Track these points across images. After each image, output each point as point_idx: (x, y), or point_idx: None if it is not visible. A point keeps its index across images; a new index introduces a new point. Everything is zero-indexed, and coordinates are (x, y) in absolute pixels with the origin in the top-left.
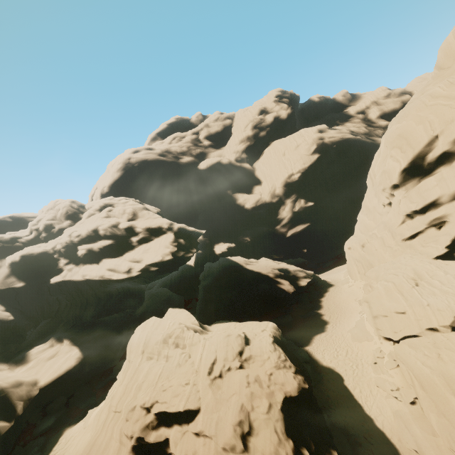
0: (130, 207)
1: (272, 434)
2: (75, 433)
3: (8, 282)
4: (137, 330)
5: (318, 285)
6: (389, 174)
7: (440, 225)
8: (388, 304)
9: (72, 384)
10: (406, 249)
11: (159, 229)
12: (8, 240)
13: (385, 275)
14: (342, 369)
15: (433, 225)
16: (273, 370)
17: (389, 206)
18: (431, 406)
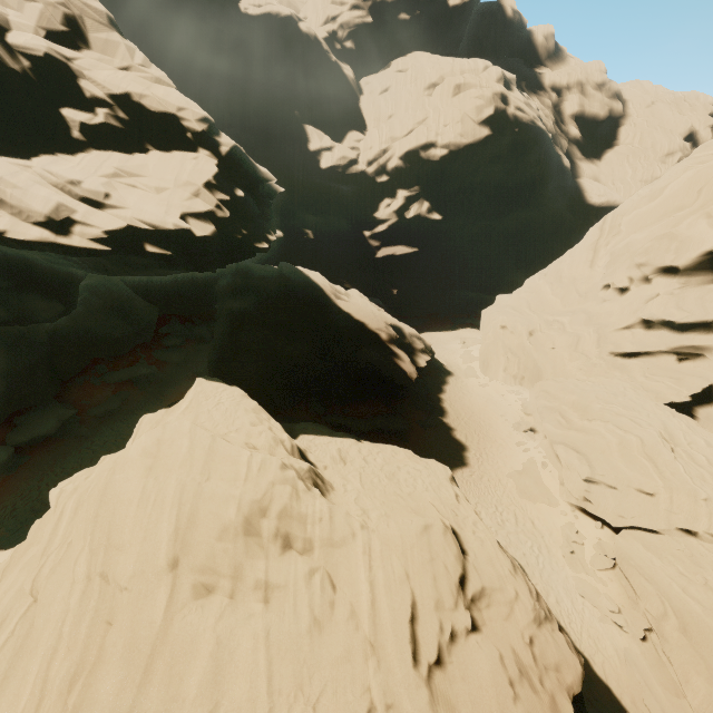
0: None
1: None
2: None
3: None
4: (128, 464)
5: (433, 368)
6: (684, 246)
7: (687, 357)
8: (627, 473)
9: None
10: (612, 369)
11: (172, 128)
12: None
13: (609, 414)
14: (518, 551)
15: (676, 352)
16: (533, 629)
17: (617, 292)
18: (698, 664)
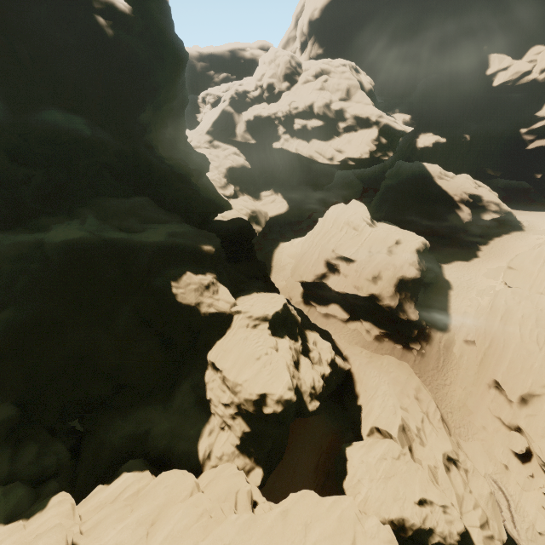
0: (345, 81)
1: (386, 283)
2: (286, 246)
3: (246, 137)
4: (331, 209)
5: (506, 224)
6: None
7: None
8: (526, 263)
9: (282, 222)
10: None
11: (366, 121)
12: (241, 94)
13: None
14: (456, 285)
15: None
16: (404, 262)
17: None
18: (485, 316)
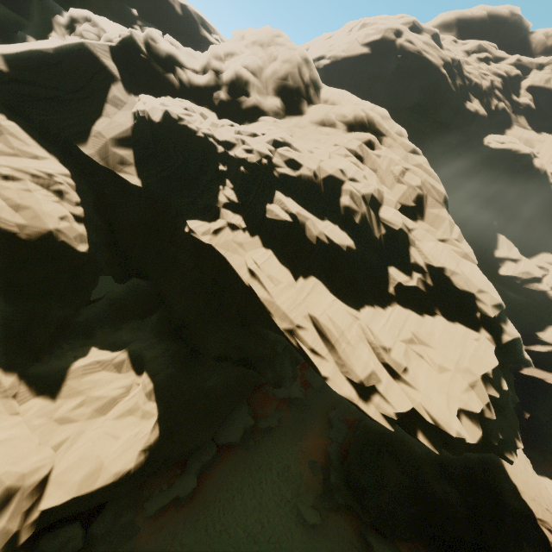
0: (420, 175)
1: None
2: None
3: (117, 158)
4: None
5: None
6: None
7: None
8: None
9: (110, 492)
10: None
11: (464, 303)
12: (161, 55)
13: None
14: None
15: None
16: None
17: None
18: None
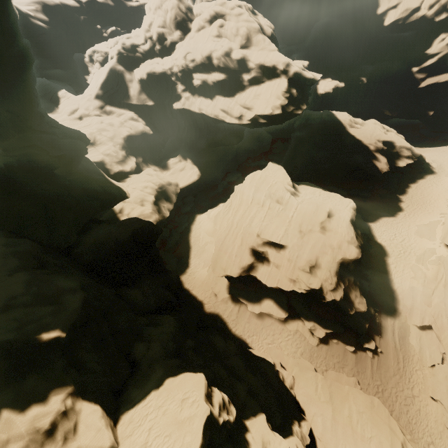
0: (244, 25)
1: (327, 272)
2: (203, 219)
3: (142, 99)
4: (247, 178)
5: (418, 168)
6: None
7: None
8: None
9: (195, 190)
10: None
11: (273, 70)
12: (129, 48)
13: None
14: (391, 249)
15: None
16: (341, 240)
17: None
18: (441, 296)
